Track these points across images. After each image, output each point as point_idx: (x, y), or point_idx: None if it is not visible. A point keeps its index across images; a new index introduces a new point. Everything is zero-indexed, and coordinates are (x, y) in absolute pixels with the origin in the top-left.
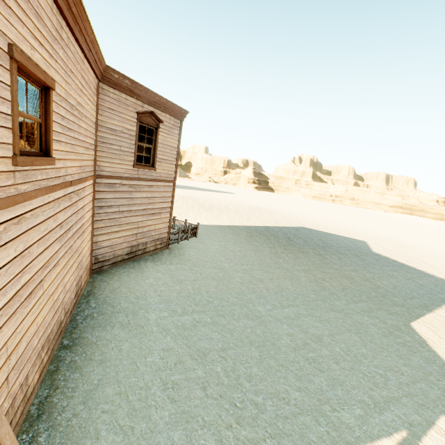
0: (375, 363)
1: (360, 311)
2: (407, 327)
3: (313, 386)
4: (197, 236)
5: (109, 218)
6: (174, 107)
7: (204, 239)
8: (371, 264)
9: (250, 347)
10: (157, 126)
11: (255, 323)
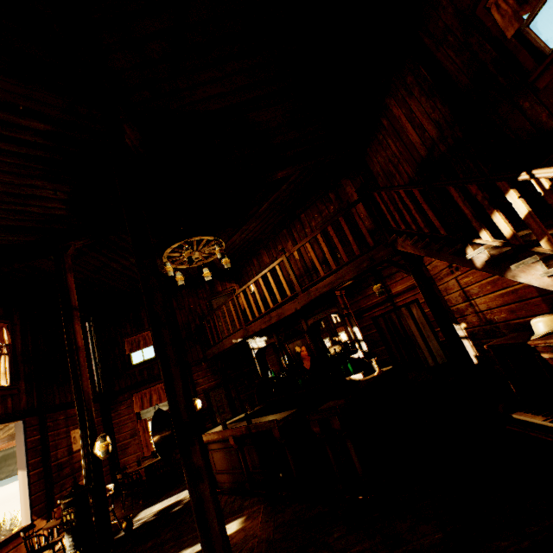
0: None
1: None
2: None
3: None
4: None
5: None
6: None
7: None
8: None
9: None
10: None
11: None
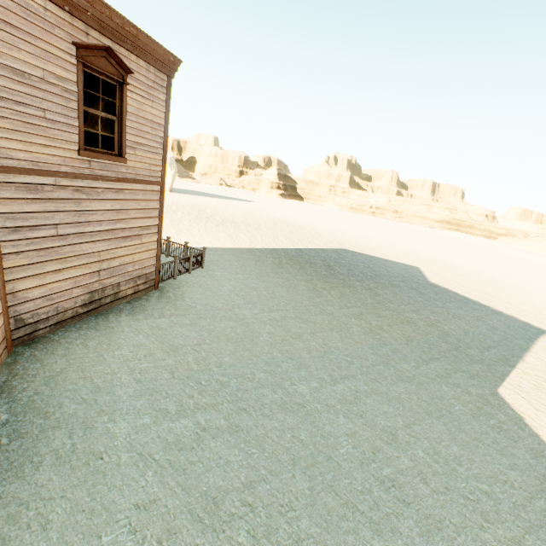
0: (474, 471)
1: (435, 377)
2: (496, 396)
3: (400, 543)
4: (203, 267)
5: (37, 248)
6: (154, 47)
7: (213, 271)
8: (432, 300)
9: (293, 471)
10: (122, 79)
11: (297, 419)
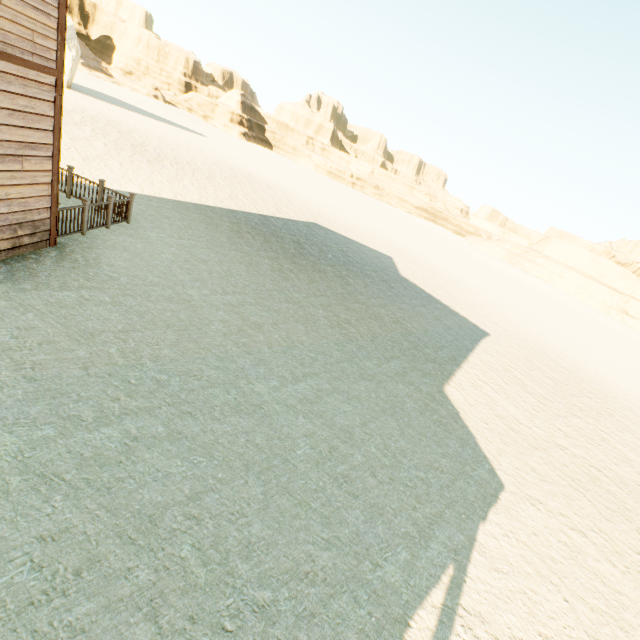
0: (415, 461)
1: (394, 376)
2: (441, 394)
3: (347, 532)
4: (129, 221)
5: None
6: None
7: (145, 229)
8: (400, 295)
9: (246, 478)
10: None
11: (253, 422)
